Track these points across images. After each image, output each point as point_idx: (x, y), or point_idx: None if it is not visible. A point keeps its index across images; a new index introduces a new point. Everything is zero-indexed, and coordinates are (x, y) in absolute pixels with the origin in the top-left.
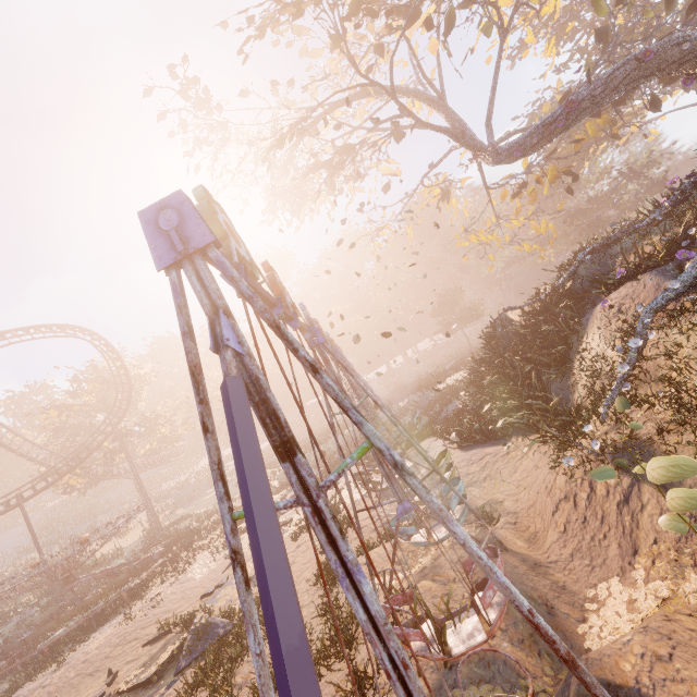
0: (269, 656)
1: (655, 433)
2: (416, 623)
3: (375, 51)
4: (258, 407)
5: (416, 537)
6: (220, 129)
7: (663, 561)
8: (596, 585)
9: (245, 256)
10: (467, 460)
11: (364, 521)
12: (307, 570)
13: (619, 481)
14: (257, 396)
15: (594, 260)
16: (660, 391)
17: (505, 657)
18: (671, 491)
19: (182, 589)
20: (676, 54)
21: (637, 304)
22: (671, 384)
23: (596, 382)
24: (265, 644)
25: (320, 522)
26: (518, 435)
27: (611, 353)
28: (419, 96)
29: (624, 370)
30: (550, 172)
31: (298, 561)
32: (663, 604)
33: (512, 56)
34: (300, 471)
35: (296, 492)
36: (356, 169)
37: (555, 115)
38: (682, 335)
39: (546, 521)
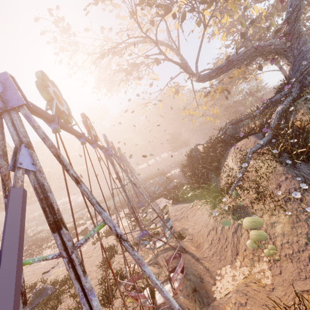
0: (71, 306)
1: (249, 203)
2: (142, 289)
3: (150, 23)
4: (42, 201)
5: (149, 245)
6: (74, 44)
7: (247, 258)
8: (221, 268)
9: (65, 110)
10: (175, 209)
11: (127, 236)
12: (97, 260)
13: (233, 223)
14: (42, 195)
15: (233, 128)
16: (252, 185)
17: (180, 303)
18: (252, 231)
19: (33, 269)
20: (269, 49)
21: (247, 148)
22: (256, 183)
23: (229, 179)
24: (70, 299)
25: (72, 266)
26: (197, 199)
27: (236, 167)
28: (169, 46)
29: (239, 176)
30: (219, 88)
31: (94, 255)
32: (245, 278)
33: (209, 37)
34: (63, 238)
35: (59, 250)
36: (139, 74)
37: (223, 65)
38: (262, 163)
39: (204, 238)
